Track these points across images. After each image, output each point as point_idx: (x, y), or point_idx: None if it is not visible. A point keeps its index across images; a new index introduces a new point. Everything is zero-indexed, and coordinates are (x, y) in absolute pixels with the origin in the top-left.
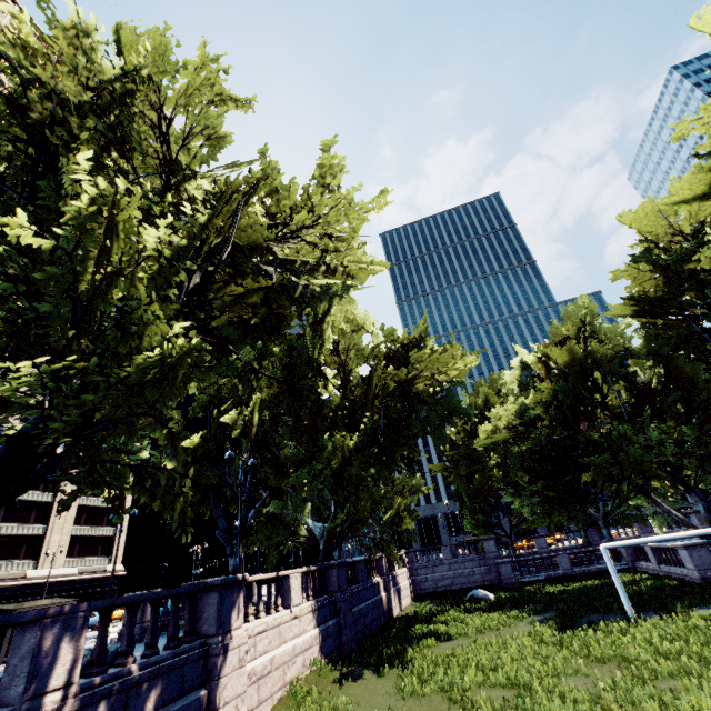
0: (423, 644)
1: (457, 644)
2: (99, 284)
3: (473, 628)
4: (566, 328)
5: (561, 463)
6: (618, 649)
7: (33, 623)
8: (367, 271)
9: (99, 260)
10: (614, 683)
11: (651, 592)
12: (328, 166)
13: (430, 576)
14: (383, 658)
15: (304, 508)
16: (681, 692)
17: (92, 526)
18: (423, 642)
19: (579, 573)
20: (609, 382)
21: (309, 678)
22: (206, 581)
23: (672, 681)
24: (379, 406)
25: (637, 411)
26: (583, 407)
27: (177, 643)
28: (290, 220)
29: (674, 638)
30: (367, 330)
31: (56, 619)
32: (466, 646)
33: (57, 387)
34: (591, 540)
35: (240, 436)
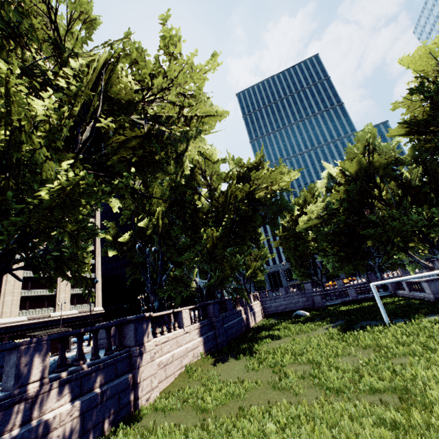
0: (264, 342)
1: (282, 341)
2: (8, 142)
3: (294, 332)
4: (356, 147)
5: (351, 236)
6: (375, 341)
7: (14, 349)
8: (214, 119)
9: (4, 124)
10: (370, 360)
11: (402, 308)
12: (169, 37)
13: (273, 304)
14: (240, 350)
15: (194, 272)
16: (407, 365)
17: (81, 288)
18: (264, 341)
19: (361, 299)
20: (384, 182)
21: (197, 362)
22: (126, 318)
23: (404, 358)
24: (233, 209)
25: (402, 200)
26: (367, 200)
27: (111, 352)
28: (151, 84)
29: (411, 334)
30: (222, 161)
31: (28, 346)
32: (288, 342)
33: (3, 213)
34: (371, 279)
35: (151, 233)
